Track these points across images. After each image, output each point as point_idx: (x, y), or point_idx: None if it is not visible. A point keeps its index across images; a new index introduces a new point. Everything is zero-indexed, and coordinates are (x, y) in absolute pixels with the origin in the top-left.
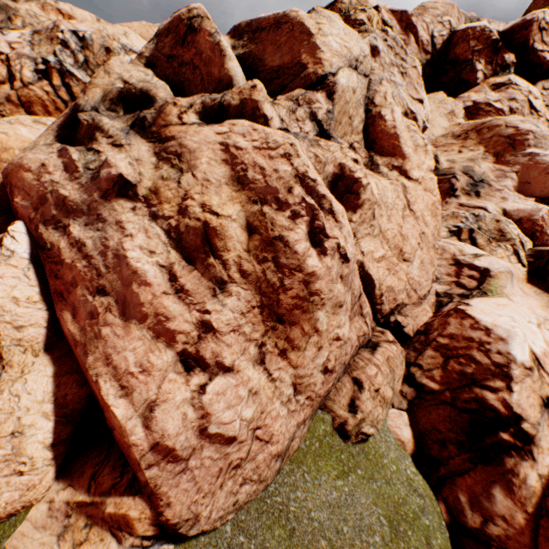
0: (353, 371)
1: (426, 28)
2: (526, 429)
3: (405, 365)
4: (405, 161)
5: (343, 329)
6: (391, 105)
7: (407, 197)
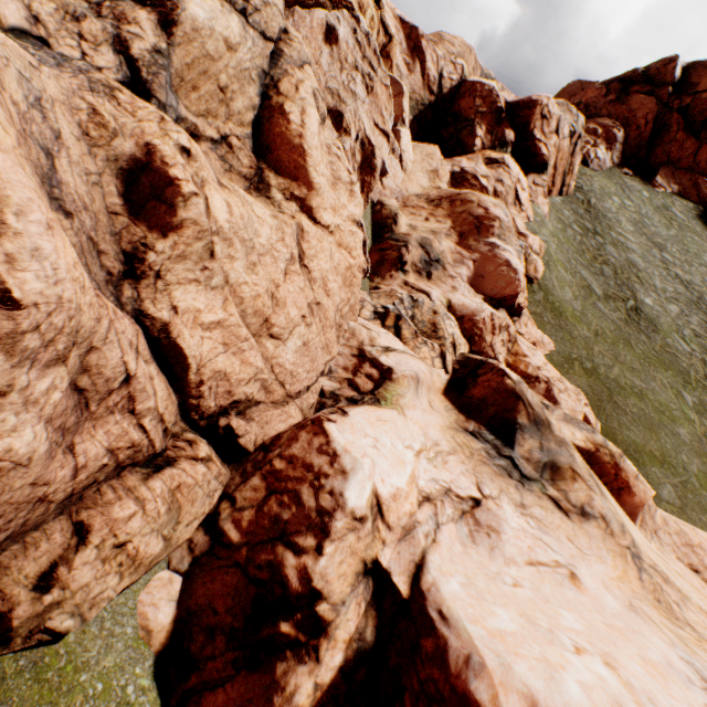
0: (84, 511)
1: (437, 62)
2: (322, 612)
3: (219, 497)
4: (312, 193)
5: (10, 440)
6: (304, 103)
7: (303, 246)
